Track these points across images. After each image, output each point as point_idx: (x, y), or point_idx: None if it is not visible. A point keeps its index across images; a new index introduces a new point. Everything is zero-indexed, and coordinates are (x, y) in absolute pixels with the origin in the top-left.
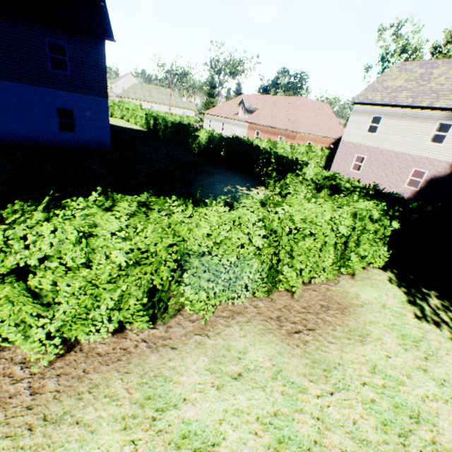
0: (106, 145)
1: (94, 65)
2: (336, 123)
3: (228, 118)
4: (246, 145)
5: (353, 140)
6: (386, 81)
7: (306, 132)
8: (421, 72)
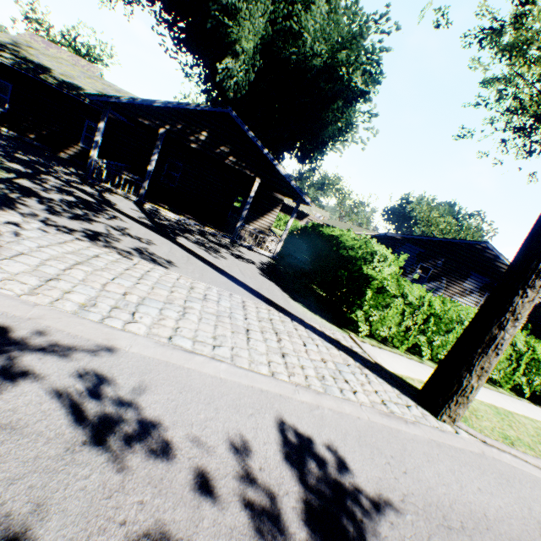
0: None
1: None
2: None
3: None
4: None
5: None
6: None
7: None
8: (44, 47)
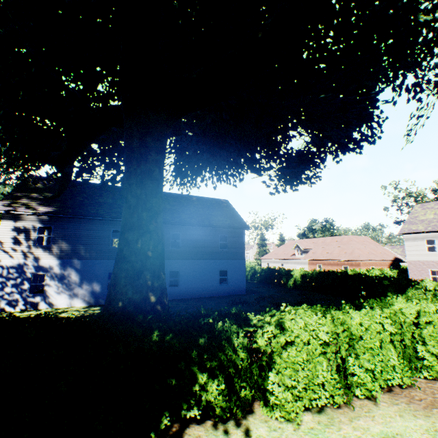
0: (242, 290)
1: (239, 242)
2: (383, 248)
3: (286, 258)
4: (348, 275)
5: (418, 258)
6: (418, 216)
7: (366, 259)
8: None
